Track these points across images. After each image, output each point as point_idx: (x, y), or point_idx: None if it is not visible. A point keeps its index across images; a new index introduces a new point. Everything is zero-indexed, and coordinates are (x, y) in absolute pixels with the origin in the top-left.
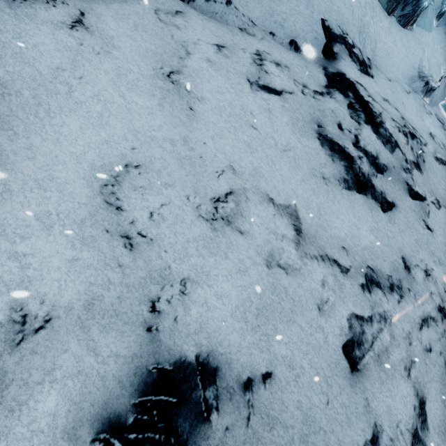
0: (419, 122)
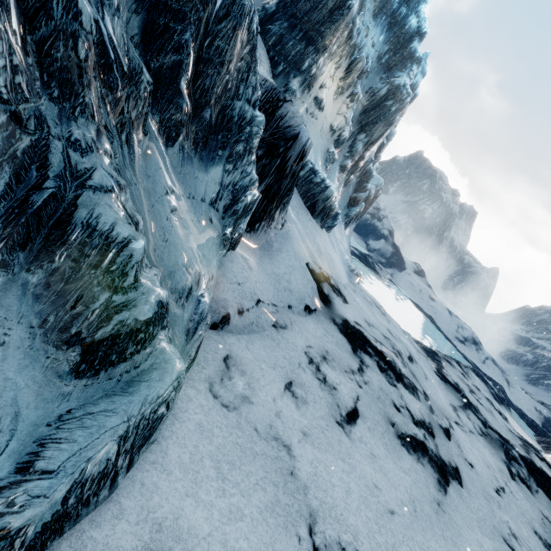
0: (378, 321)
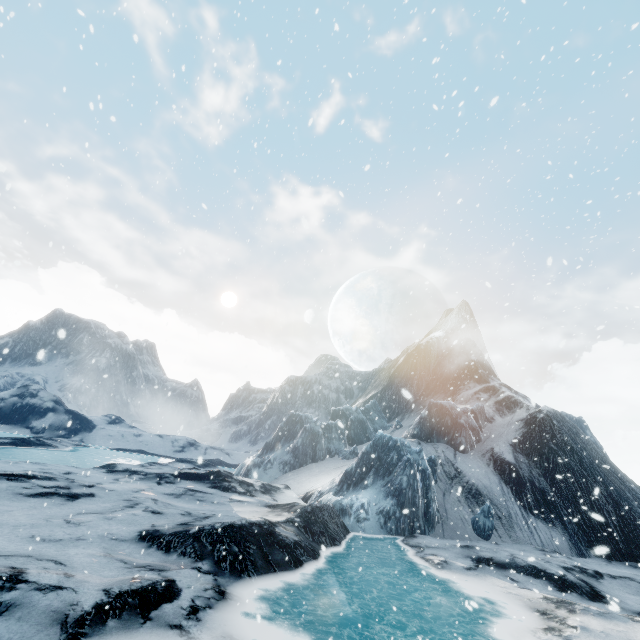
0: (26, 468)
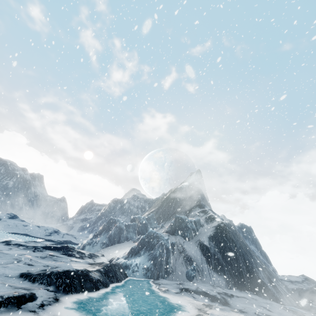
0: None
